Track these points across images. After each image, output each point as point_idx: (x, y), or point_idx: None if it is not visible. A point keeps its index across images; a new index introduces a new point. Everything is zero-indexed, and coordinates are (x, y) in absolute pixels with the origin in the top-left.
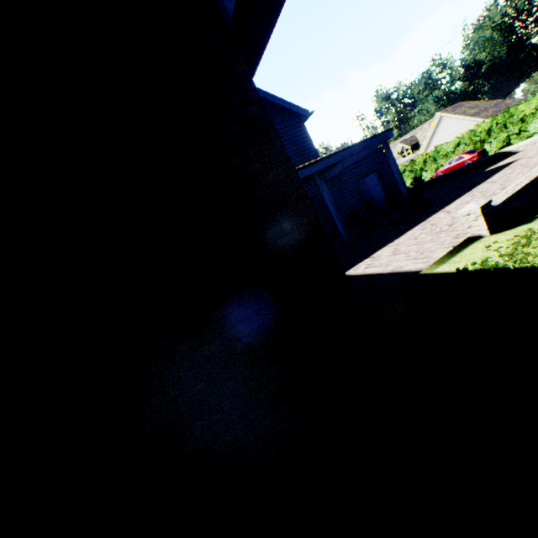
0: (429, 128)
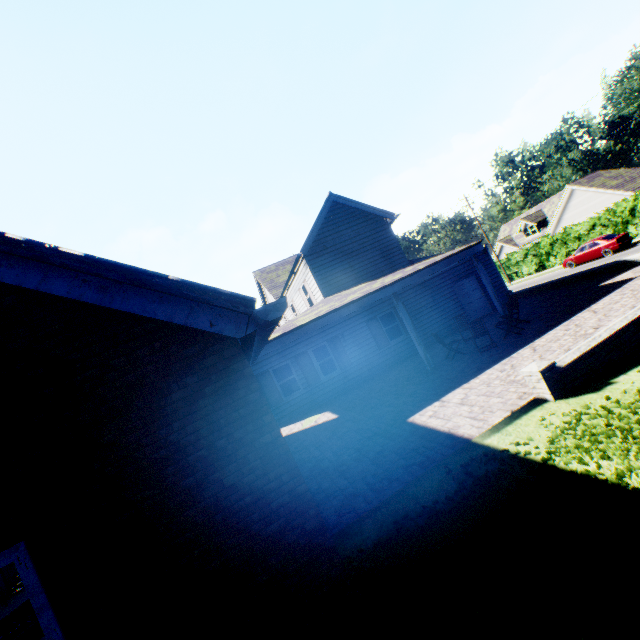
0: (558, 202)
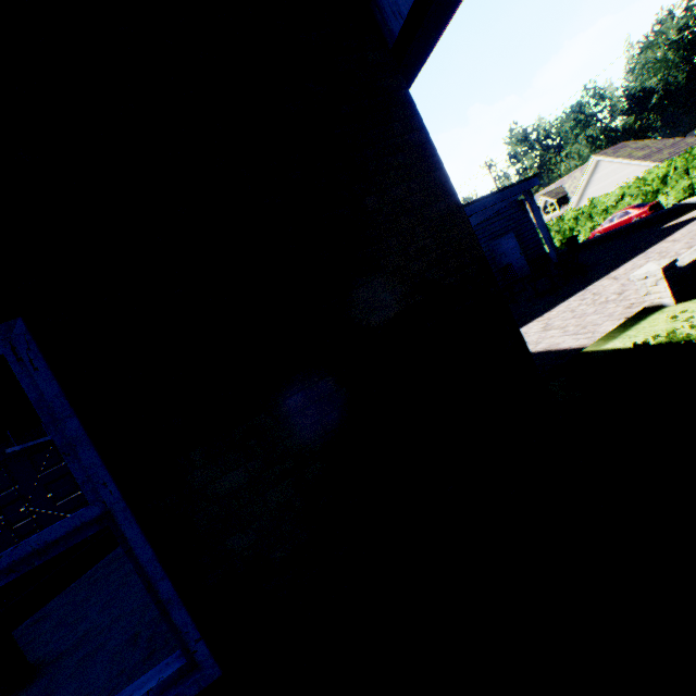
0: (582, 176)
